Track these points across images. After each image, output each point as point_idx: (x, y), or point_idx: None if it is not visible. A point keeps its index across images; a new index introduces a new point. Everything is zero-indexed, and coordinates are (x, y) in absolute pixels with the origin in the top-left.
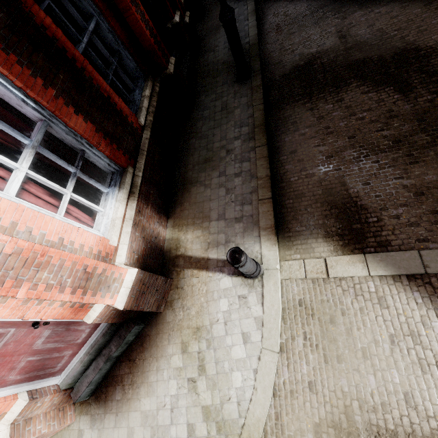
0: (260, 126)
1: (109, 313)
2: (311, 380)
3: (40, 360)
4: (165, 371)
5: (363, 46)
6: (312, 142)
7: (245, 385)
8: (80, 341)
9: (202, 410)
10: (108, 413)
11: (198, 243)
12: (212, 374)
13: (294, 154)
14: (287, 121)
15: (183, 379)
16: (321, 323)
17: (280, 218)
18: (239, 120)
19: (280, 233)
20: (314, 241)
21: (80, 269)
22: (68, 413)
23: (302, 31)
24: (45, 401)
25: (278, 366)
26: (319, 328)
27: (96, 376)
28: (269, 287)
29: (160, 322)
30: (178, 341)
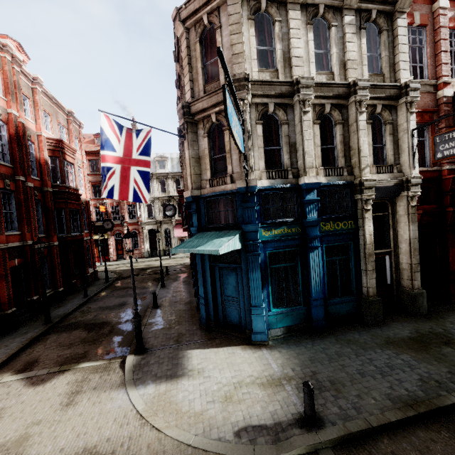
0: (32, 338)
1: None
2: None
3: None
4: None
5: (96, 319)
6: (46, 344)
7: None
8: None
9: None
10: None
11: None
12: None
13: (35, 348)
14: (46, 338)
15: None
16: None
17: (1, 368)
18: (26, 336)
19: None
20: (6, 373)
21: None
22: None
23: (87, 313)
24: None
25: None
26: None
27: None
28: None
29: None
30: None
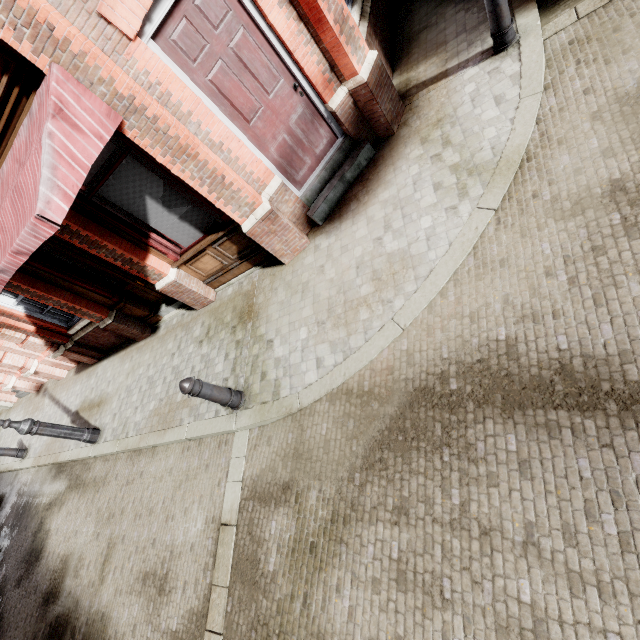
0: None
1: (347, 110)
2: (587, 87)
3: (290, 147)
4: (403, 166)
5: None
6: None
7: (500, 133)
8: (318, 154)
9: (450, 168)
10: (344, 222)
11: (433, 67)
12: (459, 142)
13: None
14: None
15: (425, 159)
16: (601, 40)
17: None
18: None
19: (541, 8)
20: None
21: (339, 6)
22: (304, 235)
23: None
24: (291, 199)
25: (542, 102)
26: (598, 45)
27: (330, 194)
28: (529, 42)
29: (393, 141)
30: (416, 141)
